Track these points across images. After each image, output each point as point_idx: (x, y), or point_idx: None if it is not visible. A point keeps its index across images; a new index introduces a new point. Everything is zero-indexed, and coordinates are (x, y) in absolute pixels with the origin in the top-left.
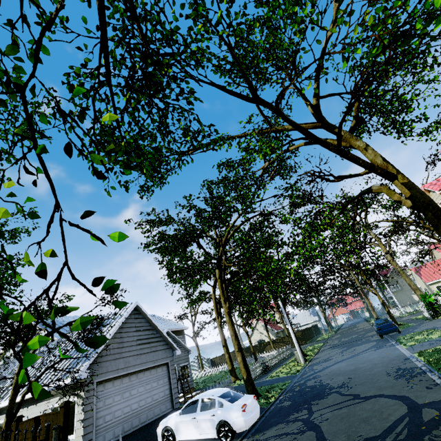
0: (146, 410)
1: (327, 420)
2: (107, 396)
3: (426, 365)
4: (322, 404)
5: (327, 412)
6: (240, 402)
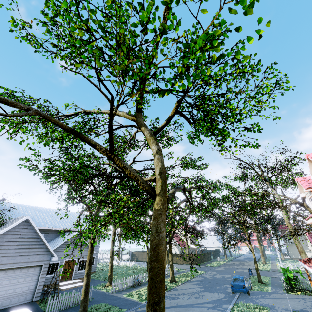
0: (4, 298)
1: None
2: None
3: None
4: None
5: None
6: None
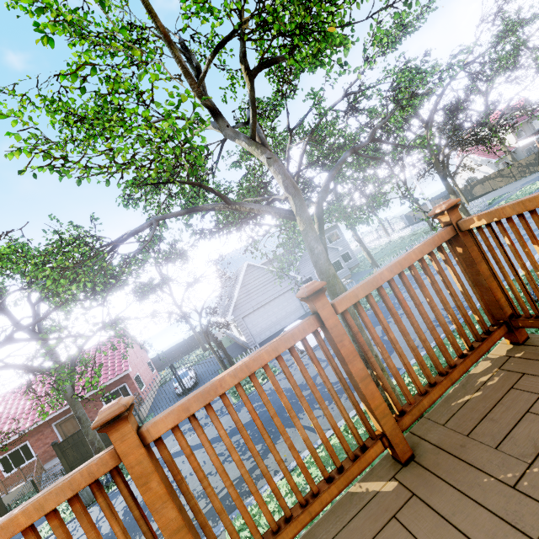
0: (283, 319)
1: None
2: (252, 321)
3: None
4: None
5: None
6: None
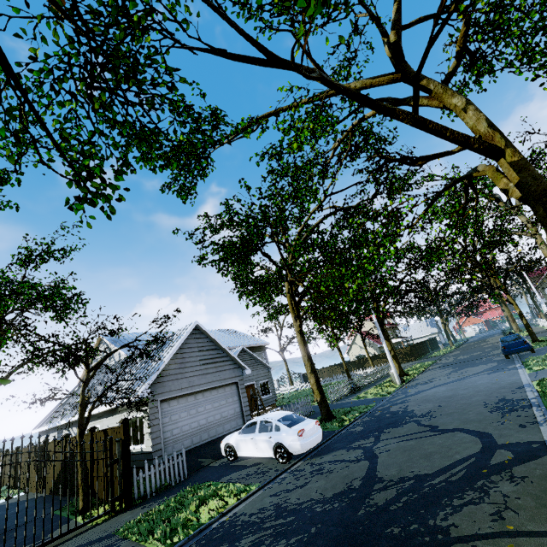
0: (215, 426)
1: (388, 451)
2: (172, 413)
3: (537, 398)
4: (393, 433)
5: (393, 442)
6: (298, 426)
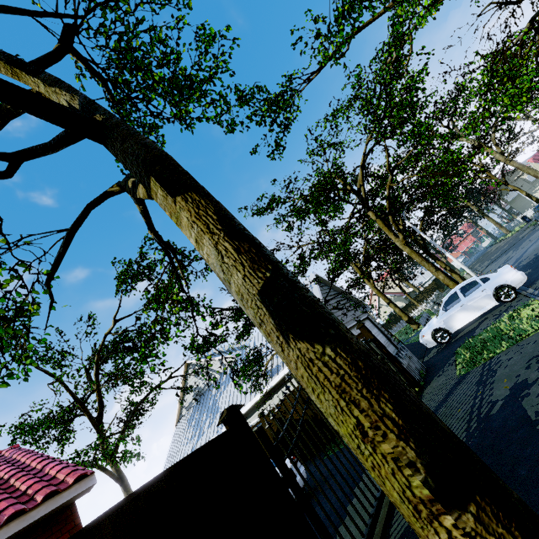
0: None
1: None
2: None
3: None
4: None
5: None
6: (502, 269)
